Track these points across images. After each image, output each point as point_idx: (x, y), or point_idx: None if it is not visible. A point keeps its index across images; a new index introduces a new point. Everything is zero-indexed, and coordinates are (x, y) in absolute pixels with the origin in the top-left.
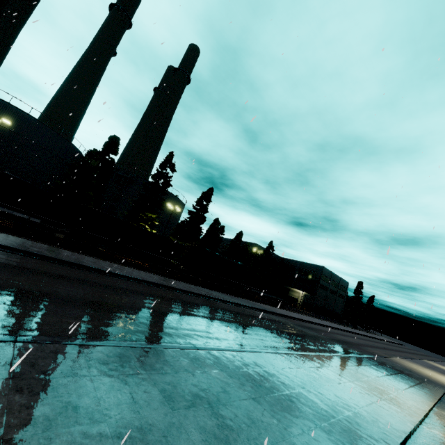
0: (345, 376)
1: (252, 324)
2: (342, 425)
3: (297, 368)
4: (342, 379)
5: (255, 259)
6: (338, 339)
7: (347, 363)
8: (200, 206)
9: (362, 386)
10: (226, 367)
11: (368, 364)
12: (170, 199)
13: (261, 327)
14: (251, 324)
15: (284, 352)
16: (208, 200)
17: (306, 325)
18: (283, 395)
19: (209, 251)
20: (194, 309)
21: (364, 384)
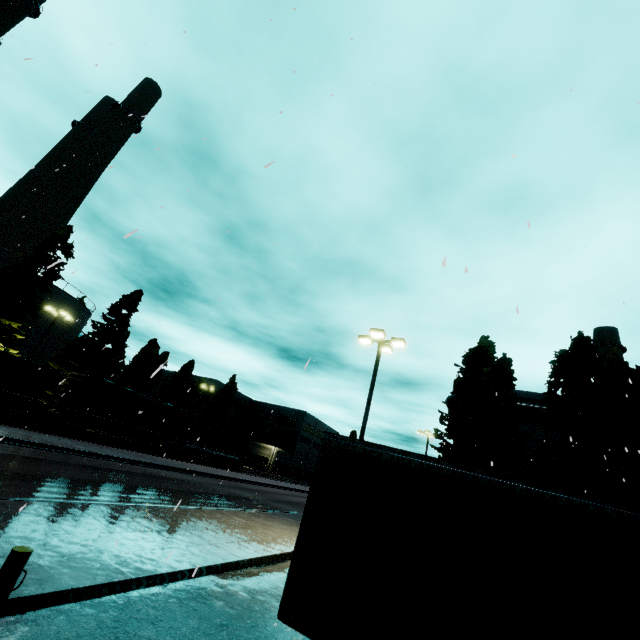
0: (229, 525)
1: (144, 484)
2: (143, 554)
3: (152, 517)
4: (219, 526)
5: (208, 402)
6: (290, 501)
7: (257, 516)
8: (116, 317)
9: (242, 532)
10: (0, 513)
11: (294, 518)
12: (59, 301)
13: (157, 487)
14: (141, 483)
15: (152, 505)
16: (132, 308)
17: (254, 488)
18: (76, 535)
19: (113, 384)
20: (31, 465)
21: (250, 531)
